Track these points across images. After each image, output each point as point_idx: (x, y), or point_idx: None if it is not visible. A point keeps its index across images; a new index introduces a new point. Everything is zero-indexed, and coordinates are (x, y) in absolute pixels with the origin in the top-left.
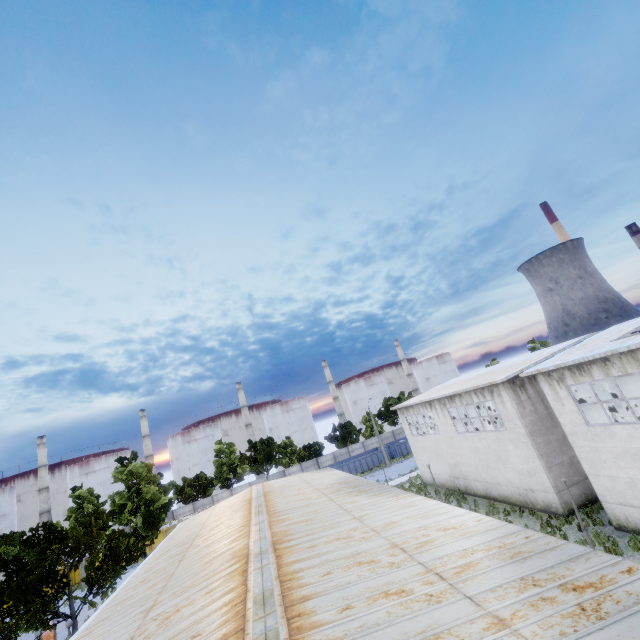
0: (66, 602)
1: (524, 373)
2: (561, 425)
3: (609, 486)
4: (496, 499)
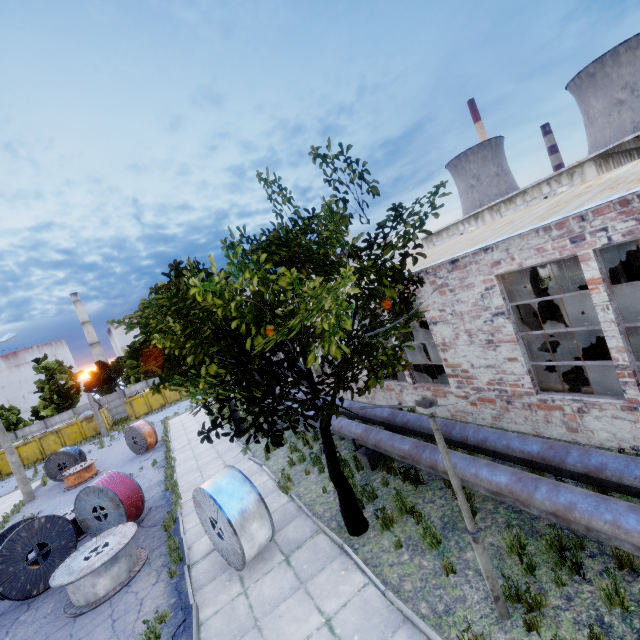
0: (97, 444)
1: (631, 136)
2: None
3: None
4: (540, 281)
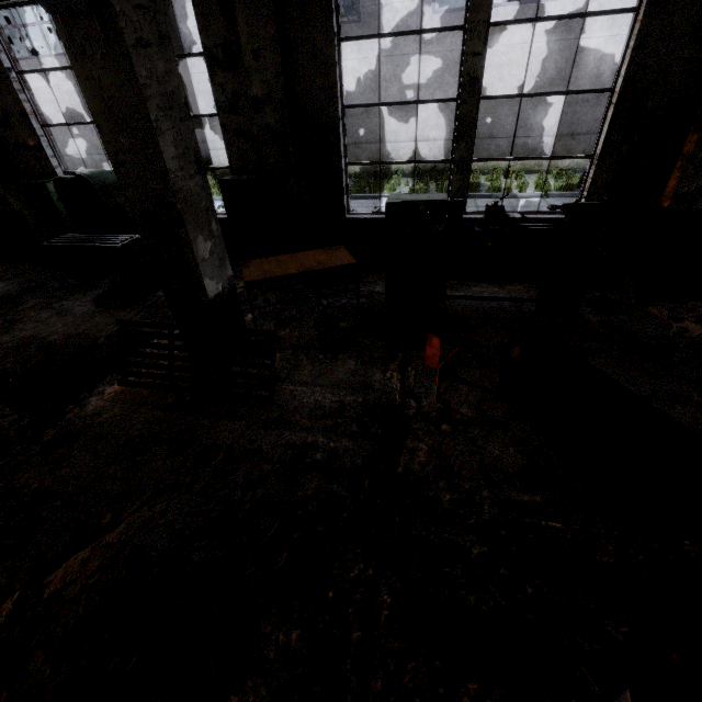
0: None
1: None
2: (182, 37)
3: None
4: None
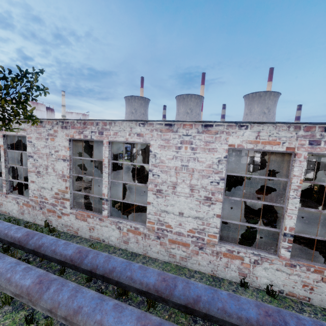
0: None
1: None
2: None
3: (248, 162)
4: None
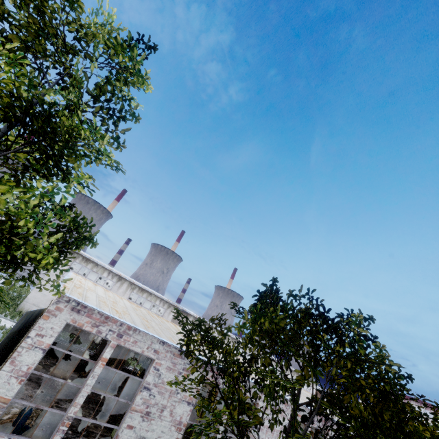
0: None
1: (192, 313)
2: None
3: None
4: None
